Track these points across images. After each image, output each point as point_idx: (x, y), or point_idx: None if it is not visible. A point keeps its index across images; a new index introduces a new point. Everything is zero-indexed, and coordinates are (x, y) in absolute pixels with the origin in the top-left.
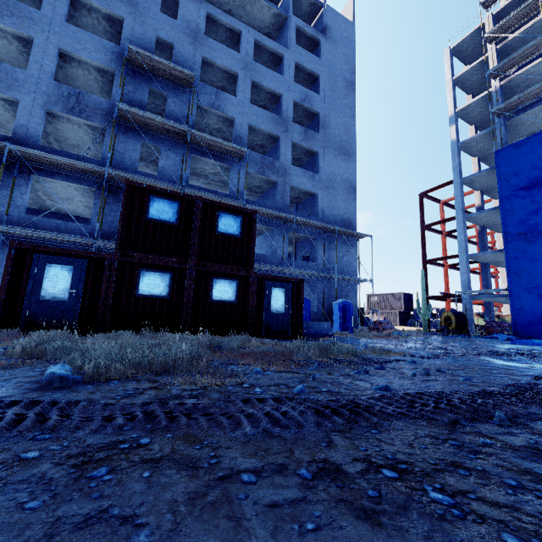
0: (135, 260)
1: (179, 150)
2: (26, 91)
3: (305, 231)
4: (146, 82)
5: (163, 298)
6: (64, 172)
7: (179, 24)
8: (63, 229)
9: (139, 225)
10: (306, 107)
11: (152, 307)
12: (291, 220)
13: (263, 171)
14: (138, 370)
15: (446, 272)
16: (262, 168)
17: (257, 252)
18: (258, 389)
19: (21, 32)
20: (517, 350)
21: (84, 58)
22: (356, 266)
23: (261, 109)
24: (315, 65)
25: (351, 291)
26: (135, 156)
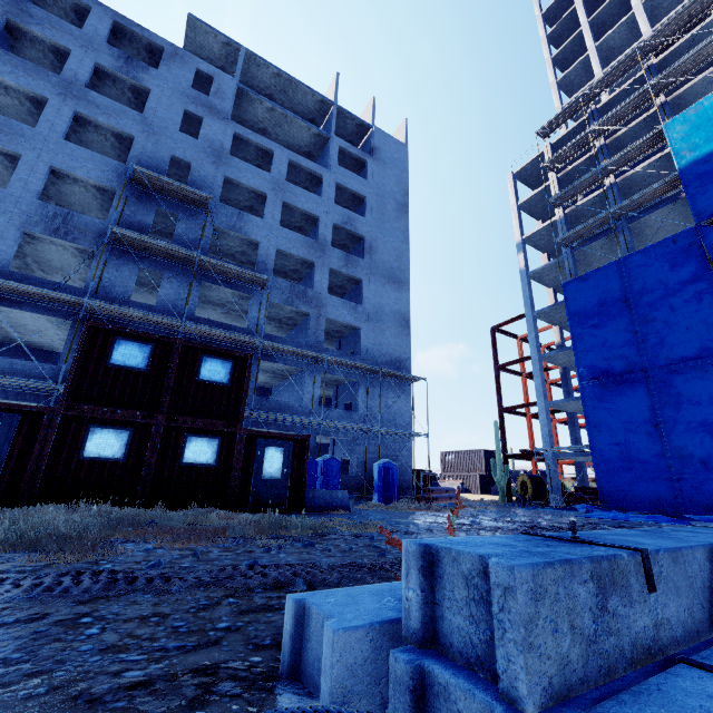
0: (86, 414)
1: (187, 277)
2: (2, 211)
3: (343, 373)
4: (153, 202)
5: (116, 461)
6: (34, 302)
7: (200, 144)
8: (21, 370)
9: (97, 372)
10: (349, 231)
11: (99, 473)
12: (324, 360)
13: (292, 301)
14: (0, 548)
15: (530, 423)
16: (290, 297)
17: (285, 398)
18: (110, 565)
19: (8, 149)
20: (568, 524)
21: (80, 177)
22: (410, 416)
23: (293, 232)
24: (360, 186)
25: (403, 449)
26: (128, 283)
